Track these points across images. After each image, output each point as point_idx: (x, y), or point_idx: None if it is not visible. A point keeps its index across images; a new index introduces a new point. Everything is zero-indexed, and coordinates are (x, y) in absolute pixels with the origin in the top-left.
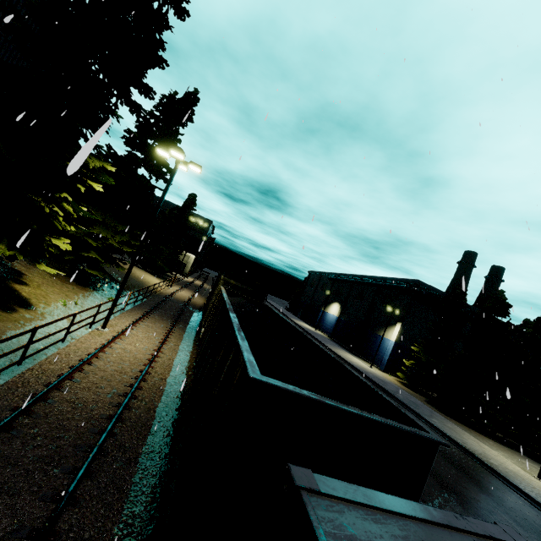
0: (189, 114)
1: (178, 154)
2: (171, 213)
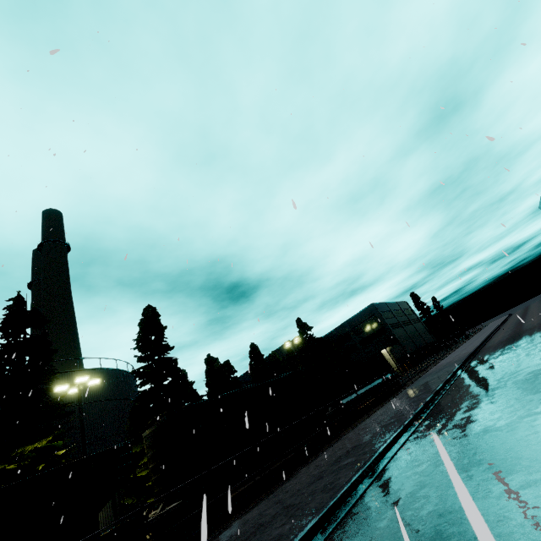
0: (157, 319)
1: (58, 388)
2: (300, 350)
